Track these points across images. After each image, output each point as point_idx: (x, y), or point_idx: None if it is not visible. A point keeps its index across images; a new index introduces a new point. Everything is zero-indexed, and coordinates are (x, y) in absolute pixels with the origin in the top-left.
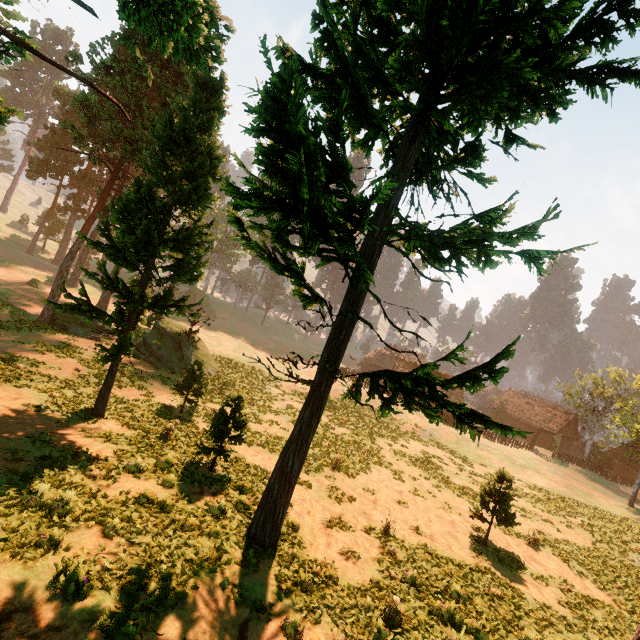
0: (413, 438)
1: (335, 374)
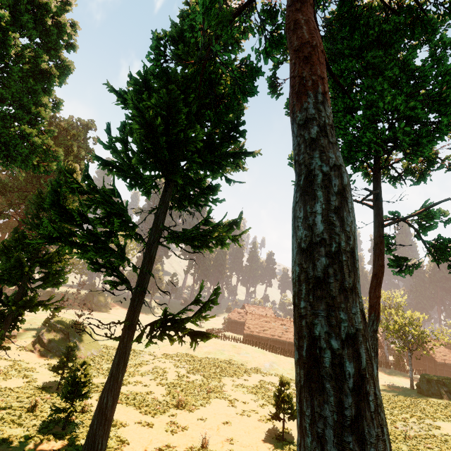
0: (255, 372)
1: (134, 328)
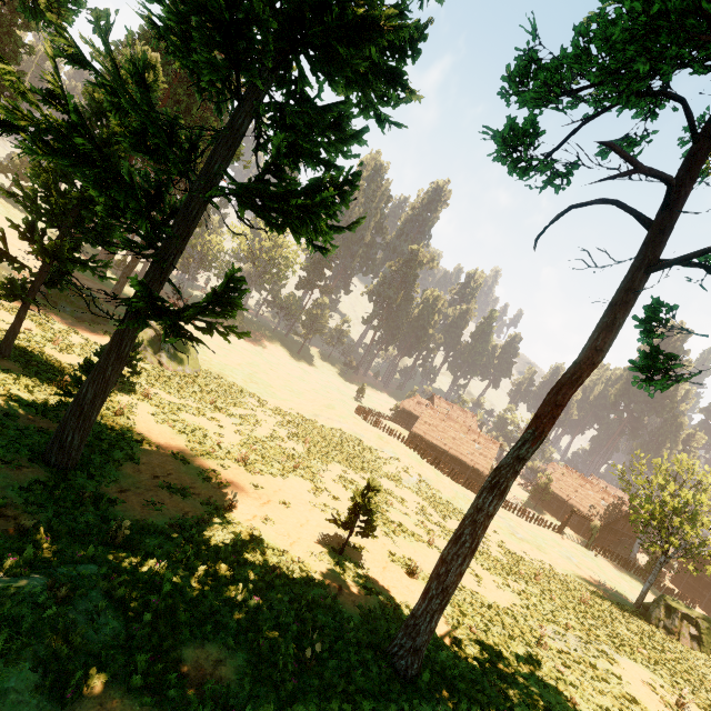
0: (389, 478)
1: (142, 315)
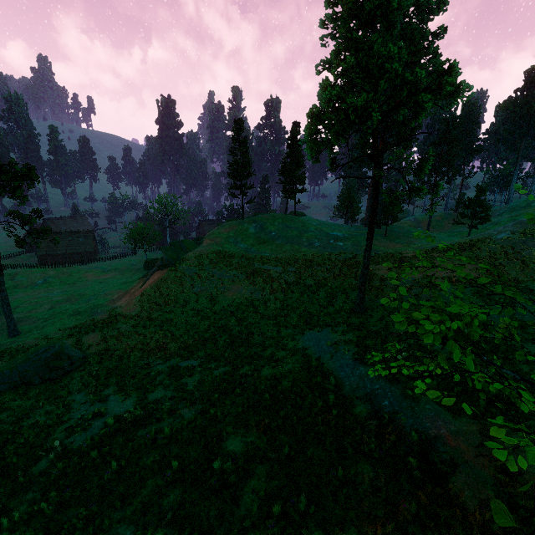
0: (23, 291)
1: None
